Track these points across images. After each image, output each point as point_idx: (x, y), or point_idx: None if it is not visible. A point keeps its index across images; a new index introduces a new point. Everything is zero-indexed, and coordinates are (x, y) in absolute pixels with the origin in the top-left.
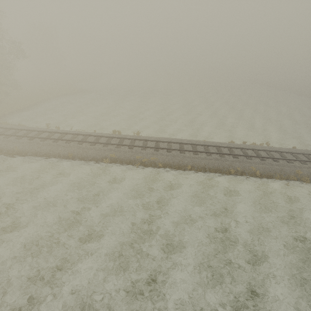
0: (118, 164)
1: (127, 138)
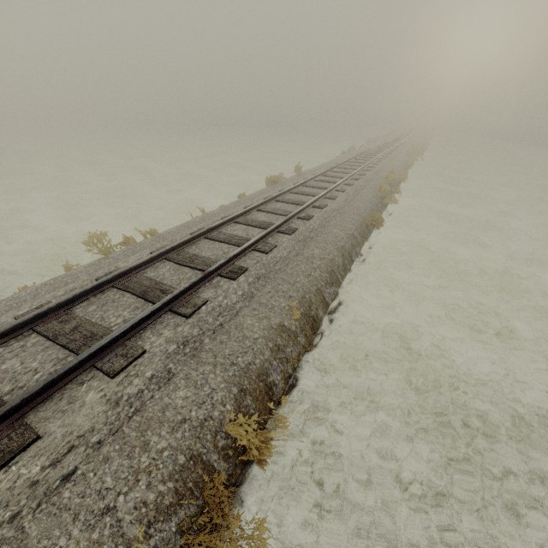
0: (389, 202)
1: (319, 173)
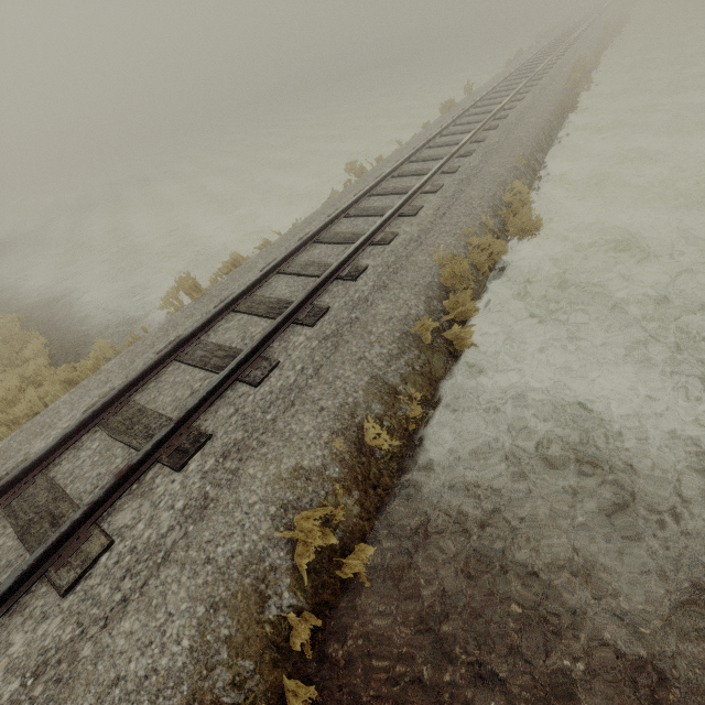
0: (580, 94)
1: (496, 85)
